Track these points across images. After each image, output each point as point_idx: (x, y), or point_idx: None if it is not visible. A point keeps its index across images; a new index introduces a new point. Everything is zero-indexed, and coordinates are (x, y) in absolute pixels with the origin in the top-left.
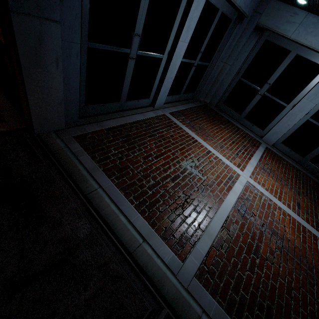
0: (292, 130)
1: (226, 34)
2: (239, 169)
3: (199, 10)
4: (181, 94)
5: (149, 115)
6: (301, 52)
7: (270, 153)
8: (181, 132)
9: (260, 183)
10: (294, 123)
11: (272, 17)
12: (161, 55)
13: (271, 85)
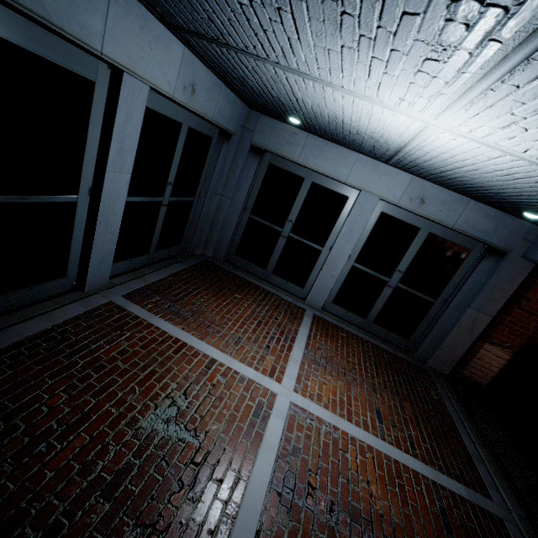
0: (339, 282)
1: (209, 156)
2: (275, 380)
3: (136, 124)
4: (152, 252)
5: (67, 313)
6: (316, 179)
7: (322, 325)
8: (149, 335)
9: (314, 396)
10: (338, 273)
11: (268, 136)
12: (72, 197)
13: (295, 223)
